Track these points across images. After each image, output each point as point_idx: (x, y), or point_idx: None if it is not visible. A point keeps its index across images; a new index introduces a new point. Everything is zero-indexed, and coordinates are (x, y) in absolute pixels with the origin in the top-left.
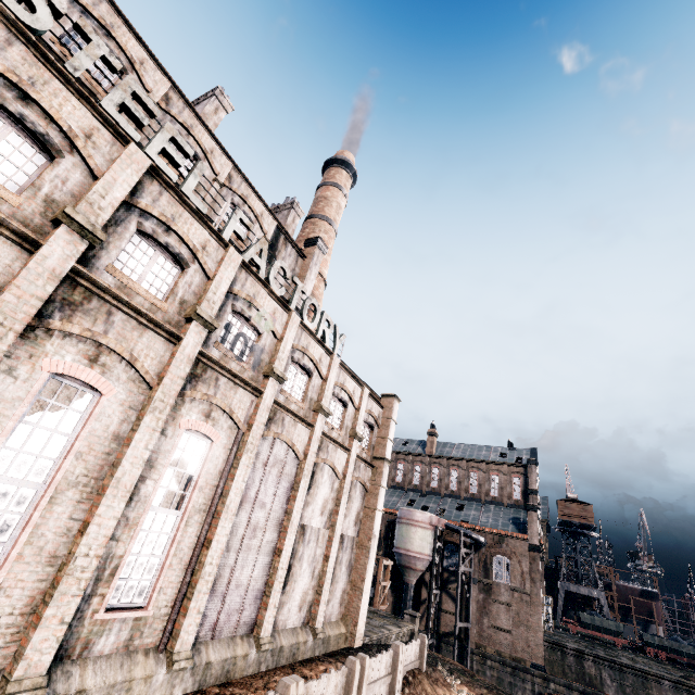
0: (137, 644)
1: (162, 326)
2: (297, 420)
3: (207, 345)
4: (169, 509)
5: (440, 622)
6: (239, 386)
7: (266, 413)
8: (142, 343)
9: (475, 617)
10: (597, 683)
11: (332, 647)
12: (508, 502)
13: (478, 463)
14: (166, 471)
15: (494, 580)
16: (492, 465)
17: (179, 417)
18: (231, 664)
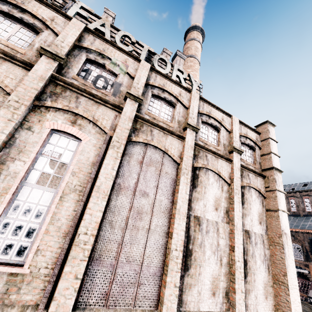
0: (14, 299)
1: (15, 57)
2: (165, 133)
3: (66, 77)
4: (44, 187)
5: None
6: (100, 104)
7: (128, 122)
8: (2, 69)
9: None
10: None
11: None
12: None
13: None
14: (40, 159)
15: None
16: None
17: (45, 120)
18: None
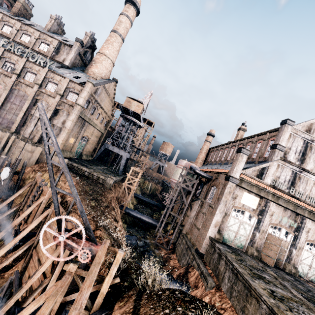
0: None
1: None
2: (27, 86)
3: None
4: None
5: (183, 220)
6: (6, 77)
7: (12, 82)
8: None
9: (189, 217)
10: (220, 278)
11: None
12: (259, 160)
13: (252, 137)
14: None
15: (207, 200)
16: (260, 136)
17: None
18: (1, 130)
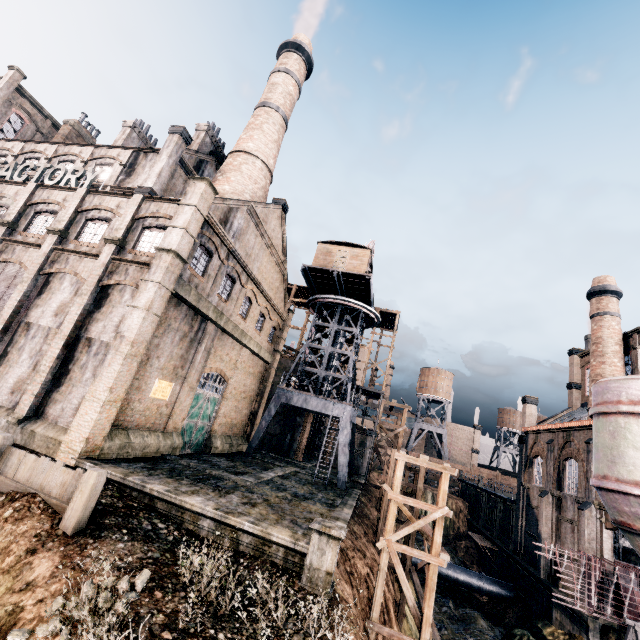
0: None
1: None
2: (28, 247)
3: None
4: None
5: None
6: None
7: None
8: None
9: None
10: None
11: (38, 447)
12: None
13: None
14: None
15: None
16: None
17: None
18: None
